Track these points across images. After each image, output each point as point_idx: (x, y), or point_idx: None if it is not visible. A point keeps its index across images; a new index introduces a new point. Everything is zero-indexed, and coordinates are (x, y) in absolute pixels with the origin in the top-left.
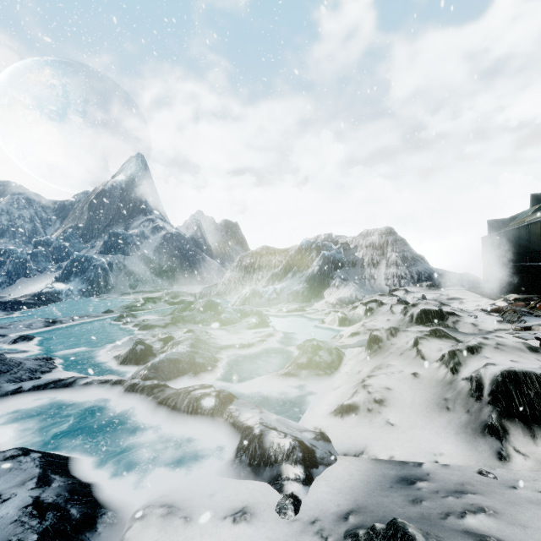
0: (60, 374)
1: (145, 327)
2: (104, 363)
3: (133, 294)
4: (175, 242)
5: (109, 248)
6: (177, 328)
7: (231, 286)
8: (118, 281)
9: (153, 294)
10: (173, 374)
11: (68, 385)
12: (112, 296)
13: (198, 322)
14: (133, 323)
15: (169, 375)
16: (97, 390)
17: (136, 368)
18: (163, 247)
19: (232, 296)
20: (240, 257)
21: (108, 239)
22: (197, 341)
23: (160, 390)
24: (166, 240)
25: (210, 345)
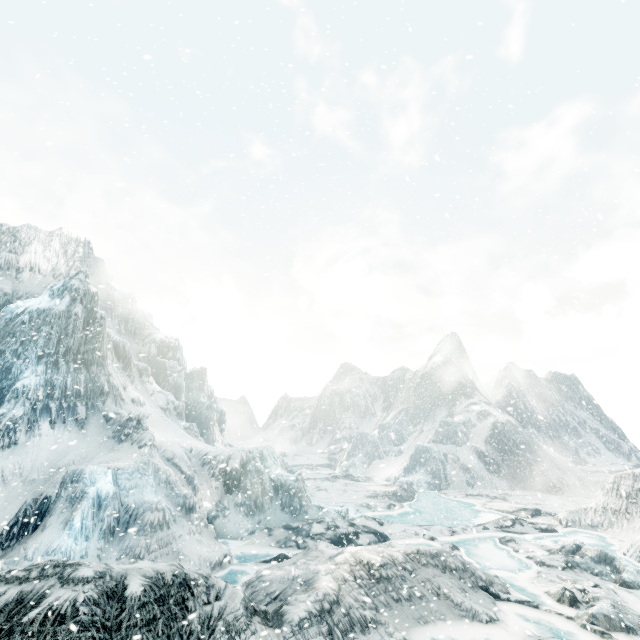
0: (517, 594)
1: (543, 564)
2: (538, 594)
3: (477, 497)
4: (507, 433)
5: (440, 437)
6: (576, 575)
7: (608, 517)
8: (455, 476)
9: (503, 504)
10: (610, 627)
11: (536, 606)
12: (457, 495)
13: (595, 574)
14: (522, 552)
15: (607, 627)
16: (557, 618)
17: (571, 610)
18: (494, 438)
19: (613, 532)
20: (614, 477)
21: (439, 428)
22: (614, 602)
23: (608, 636)
24: (497, 430)
25: (628, 610)
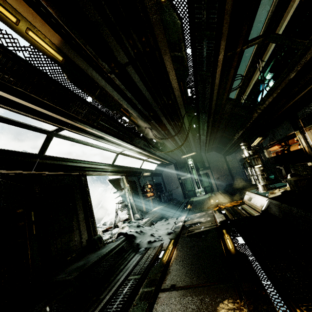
0: None
1: None
2: None
3: None
4: None
5: None
6: None
7: None
8: None
9: None
10: None
11: None
12: None
13: None
14: None
15: None
16: None
17: None
18: None
19: None
20: None
21: None
22: None
23: None
24: None
25: None
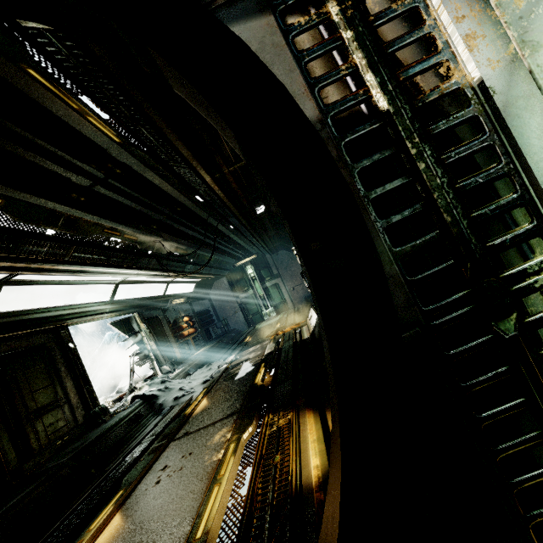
0: None
1: None
2: None
3: None
4: None
5: None
6: None
7: None
8: None
9: None
10: None
11: None
12: None
13: None
14: None
15: None
16: None
17: None
18: None
19: None
20: None
21: None
22: None
23: None
24: None
25: None
